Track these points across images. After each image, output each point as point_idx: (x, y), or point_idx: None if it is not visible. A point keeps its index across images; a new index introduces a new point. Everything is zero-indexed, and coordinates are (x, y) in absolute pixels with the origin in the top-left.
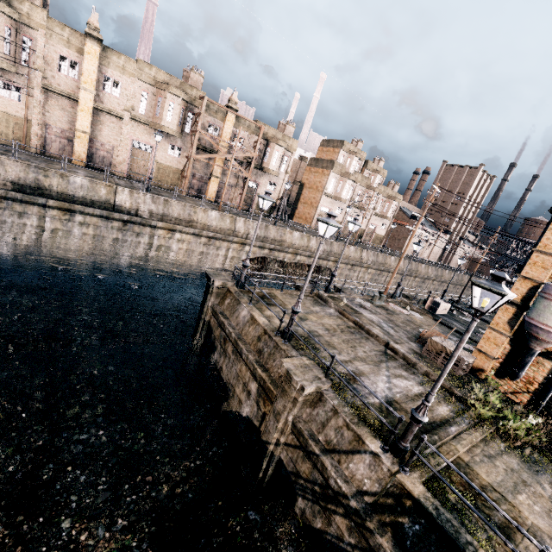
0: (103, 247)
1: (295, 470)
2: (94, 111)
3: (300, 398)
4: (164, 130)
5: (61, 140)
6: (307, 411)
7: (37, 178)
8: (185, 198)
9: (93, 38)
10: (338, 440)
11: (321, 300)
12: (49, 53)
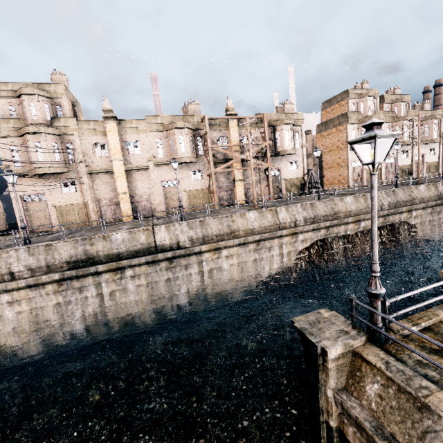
0: (159, 293)
1: None
2: (127, 173)
3: None
4: (182, 161)
5: (111, 207)
6: None
7: (85, 250)
8: (219, 211)
9: (109, 118)
10: None
11: None
12: (85, 146)
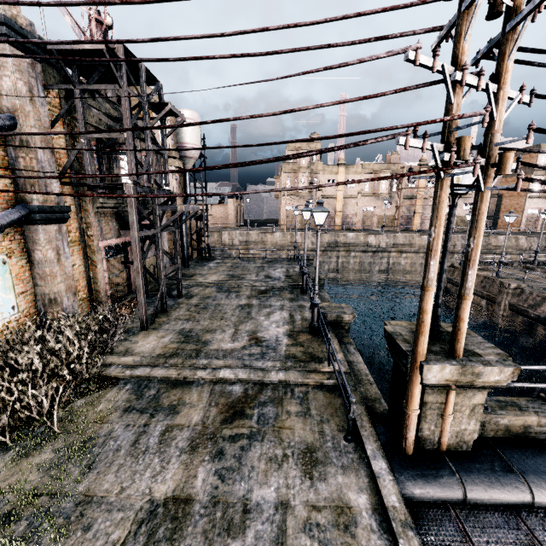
0: (364, 268)
1: (514, 325)
2: (343, 199)
3: (509, 291)
4: (381, 196)
5: (329, 219)
6: (516, 299)
7: (335, 239)
8: (401, 232)
9: (342, 165)
10: (534, 302)
11: (528, 270)
12: (323, 181)
